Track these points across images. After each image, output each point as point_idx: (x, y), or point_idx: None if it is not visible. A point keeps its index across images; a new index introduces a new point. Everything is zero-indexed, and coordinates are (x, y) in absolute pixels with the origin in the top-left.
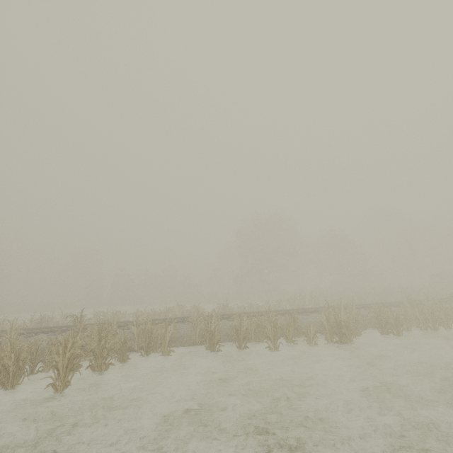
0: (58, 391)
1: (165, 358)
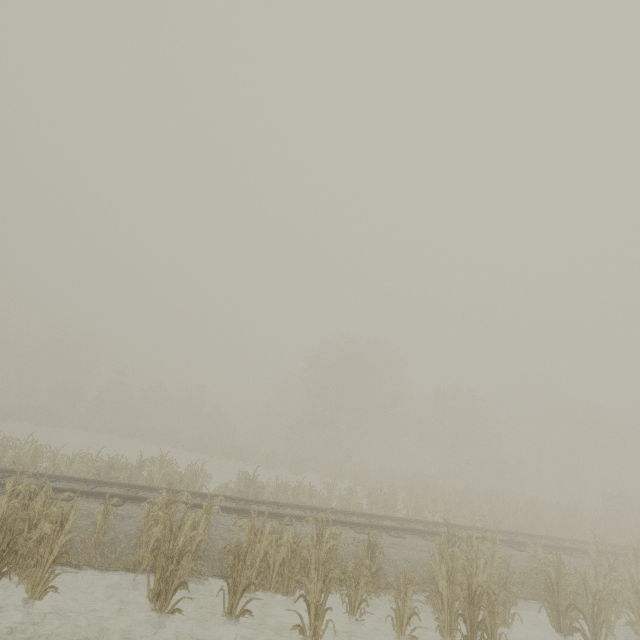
0: None
1: (26, 606)
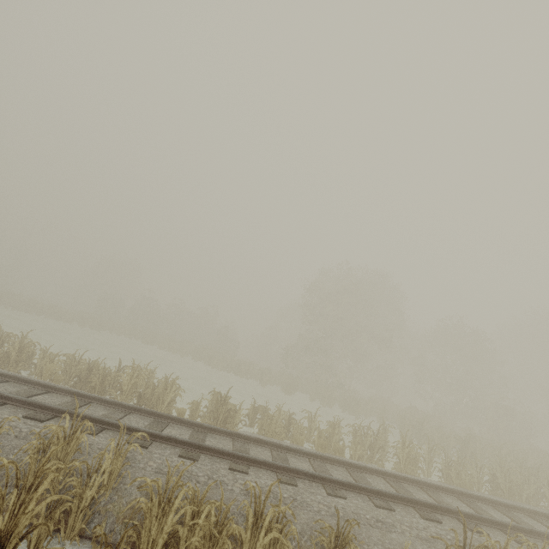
0: None
1: None
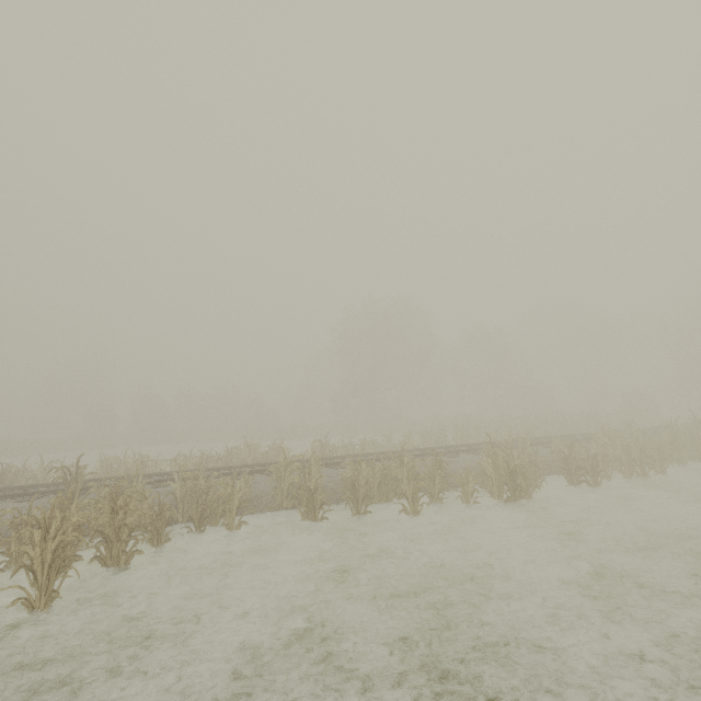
0: (36, 608)
1: (232, 535)
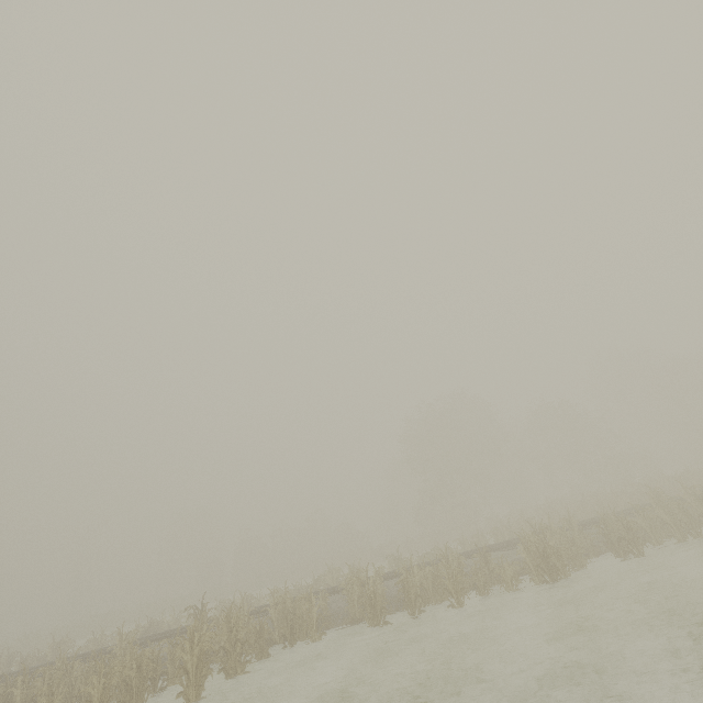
0: (190, 701)
1: (316, 646)
